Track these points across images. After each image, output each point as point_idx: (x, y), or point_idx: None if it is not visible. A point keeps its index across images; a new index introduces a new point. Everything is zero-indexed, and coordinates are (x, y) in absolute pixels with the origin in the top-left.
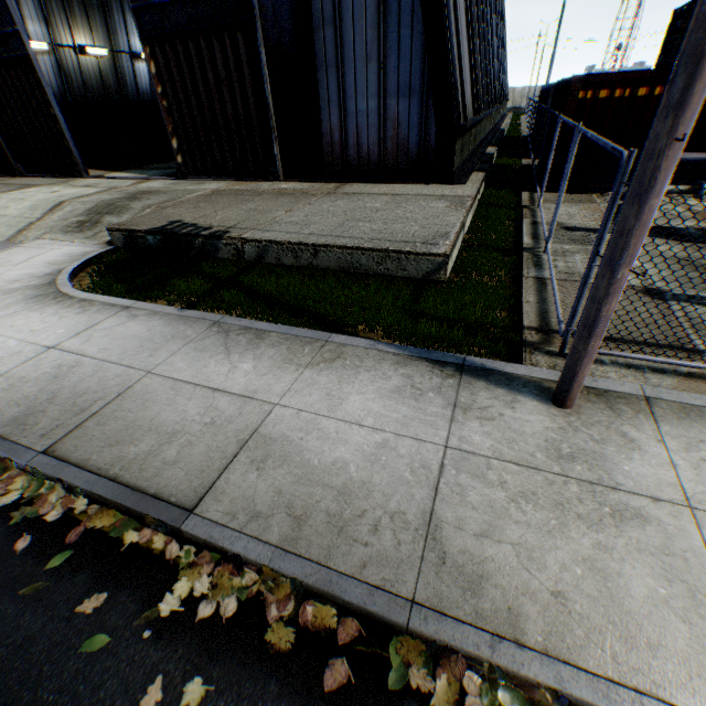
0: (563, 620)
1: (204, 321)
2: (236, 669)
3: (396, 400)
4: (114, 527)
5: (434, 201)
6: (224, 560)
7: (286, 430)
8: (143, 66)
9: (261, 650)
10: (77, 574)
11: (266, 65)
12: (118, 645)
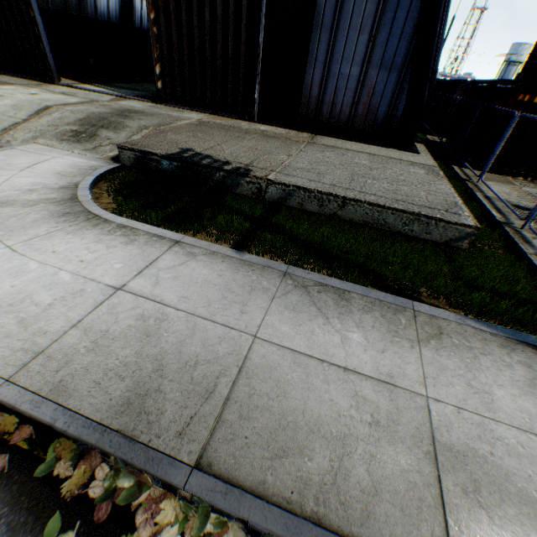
0: None
1: (272, 270)
2: None
3: None
4: None
5: (409, 166)
6: None
7: (465, 439)
8: None
9: None
10: None
11: (264, 15)
12: None
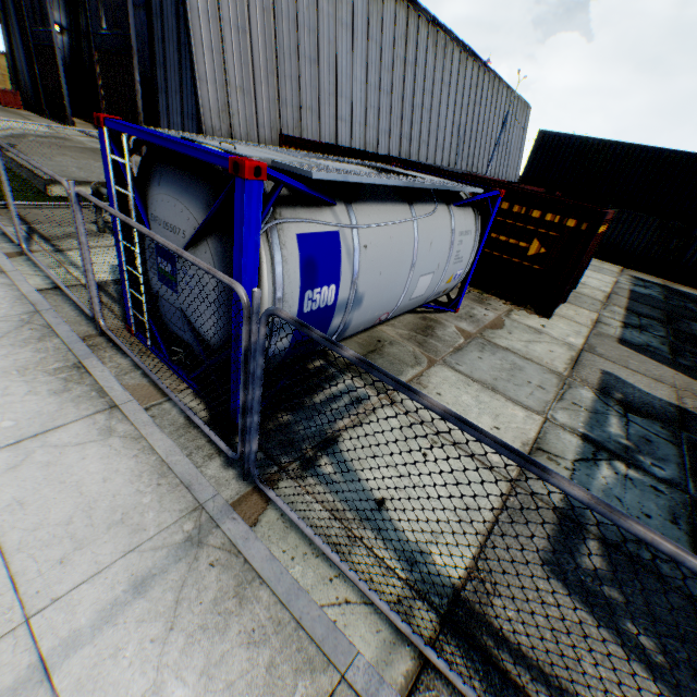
0: None
1: None
2: None
3: None
4: None
5: None
6: None
7: None
8: None
9: None
10: None
11: (140, 83)
12: None
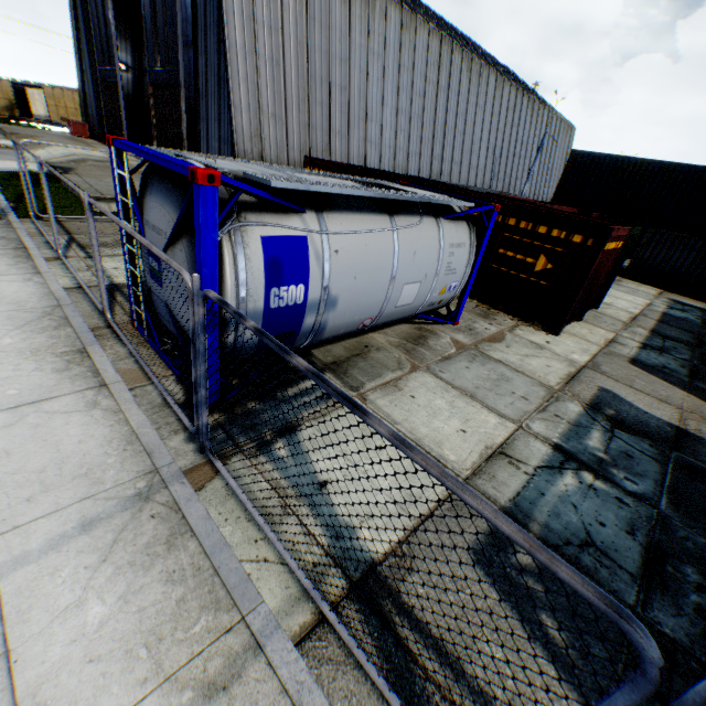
0: None
1: None
2: None
3: None
4: None
5: None
6: None
7: None
8: None
9: None
10: None
11: (186, 112)
12: None
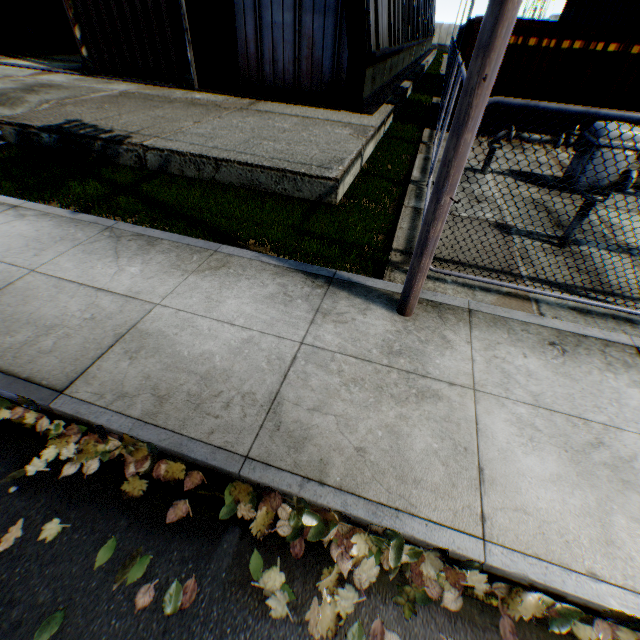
0: (359, 467)
1: (97, 225)
2: (93, 512)
3: (268, 305)
4: None
5: (339, 128)
6: (93, 432)
7: (163, 327)
8: None
9: (117, 497)
10: None
11: None
12: None
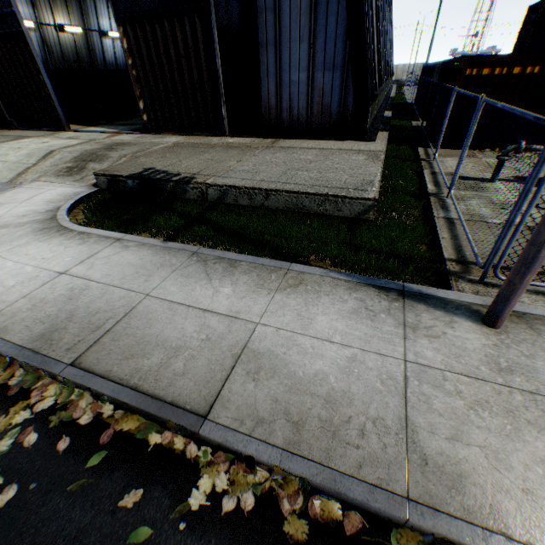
0: (537, 515)
1: (184, 252)
2: None
3: (355, 320)
4: (138, 430)
5: (354, 154)
6: (236, 459)
7: (270, 346)
8: (110, 42)
9: (282, 540)
10: (113, 471)
11: (217, 43)
12: (159, 536)
